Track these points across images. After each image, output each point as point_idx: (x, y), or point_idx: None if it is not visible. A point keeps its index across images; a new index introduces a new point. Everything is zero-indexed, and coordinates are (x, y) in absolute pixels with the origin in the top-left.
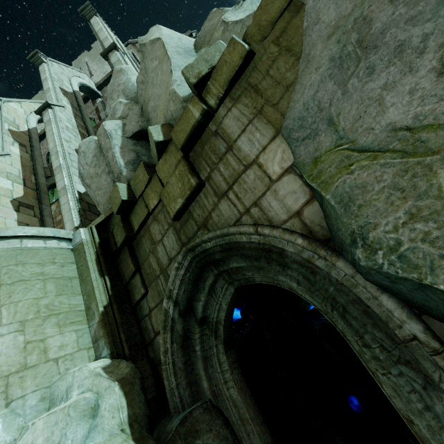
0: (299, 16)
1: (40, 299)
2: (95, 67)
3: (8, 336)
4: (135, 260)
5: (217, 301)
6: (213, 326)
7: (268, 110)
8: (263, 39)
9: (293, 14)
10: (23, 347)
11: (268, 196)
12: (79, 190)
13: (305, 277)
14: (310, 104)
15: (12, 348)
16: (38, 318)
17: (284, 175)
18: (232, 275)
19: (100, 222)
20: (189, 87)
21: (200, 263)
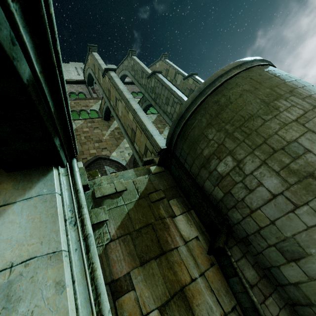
0: None
1: None
2: None
3: None
4: None
5: None
6: None
7: None
8: None
9: None
10: None
11: None
12: None
13: None
14: None
15: None
16: None
17: None
18: None
19: None
20: None
21: None
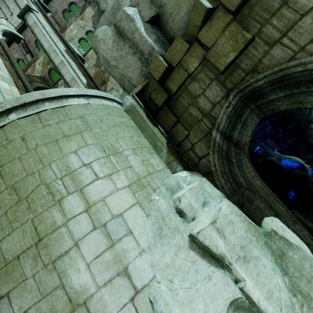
0: None
1: (132, 137)
2: None
3: (131, 156)
4: (174, 114)
5: (246, 129)
6: (242, 146)
7: None
8: None
9: None
10: (142, 162)
11: None
12: (84, 81)
13: None
14: None
15: (138, 163)
16: (138, 148)
17: None
18: (263, 108)
19: (138, 91)
20: None
21: (248, 99)
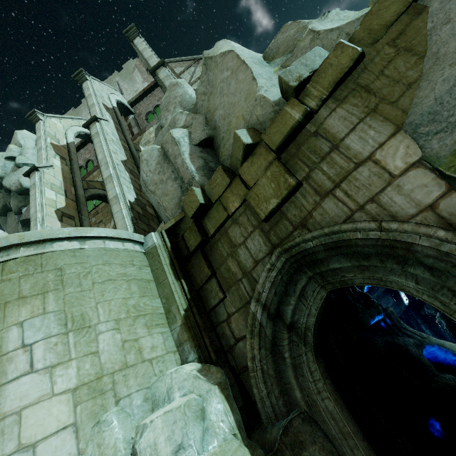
0: (420, 18)
1: (128, 299)
2: (126, 86)
3: (107, 334)
4: (210, 264)
5: (307, 305)
6: (301, 332)
7: (385, 108)
8: (375, 42)
9: (413, 16)
10: (122, 345)
11: (389, 192)
12: (129, 199)
13: (433, 274)
14: (445, 98)
15: (112, 346)
16: (129, 317)
17: (409, 169)
18: (327, 277)
19: (170, 226)
20: (276, 93)
21: (297, 264)
